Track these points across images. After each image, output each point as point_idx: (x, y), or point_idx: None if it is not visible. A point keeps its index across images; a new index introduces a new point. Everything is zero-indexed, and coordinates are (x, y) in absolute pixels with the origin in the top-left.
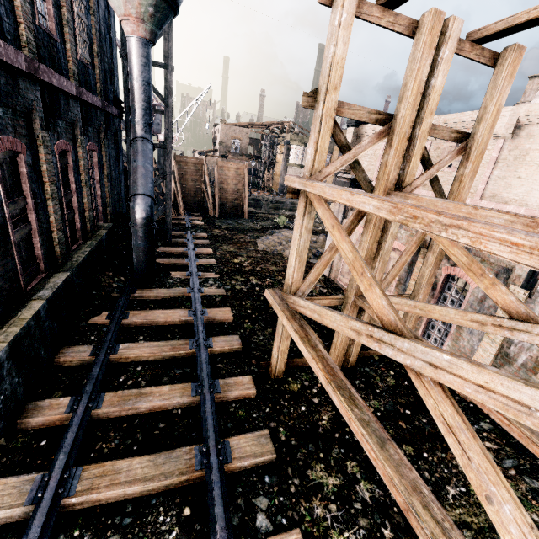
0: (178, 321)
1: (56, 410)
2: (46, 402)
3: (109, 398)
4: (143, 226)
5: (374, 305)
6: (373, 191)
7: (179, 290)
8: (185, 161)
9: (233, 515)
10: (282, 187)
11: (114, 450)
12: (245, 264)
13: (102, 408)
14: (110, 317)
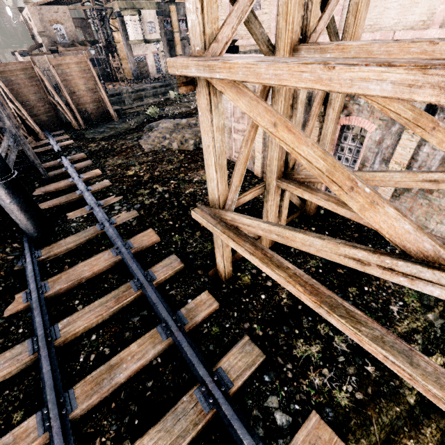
0: (106, 266)
1: (27, 439)
2: (8, 437)
3: (80, 391)
4: (0, 181)
5: (384, 228)
6: (275, 52)
7: (89, 230)
8: (8, 70)
9: (256, 428)
10: (135, 72)
11: (116, 437)
12: (142, 174)
13: (78, 406)
14: (28, 298)
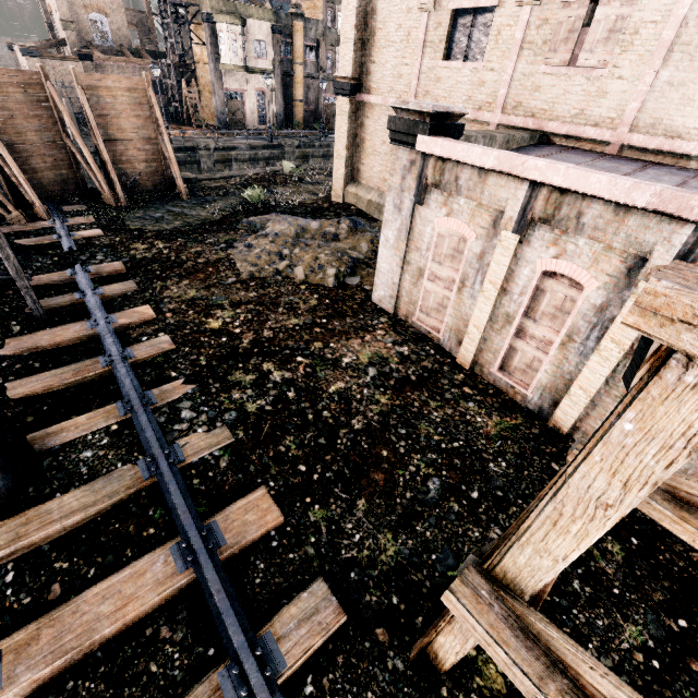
0: (157, 602)
1: None
2: None
3: None
4: None
5: None
6: None
7: (121, 476)
8: None
9: None
10: (222, 115)
11: None
12: (237, 330)
13: None
14: None
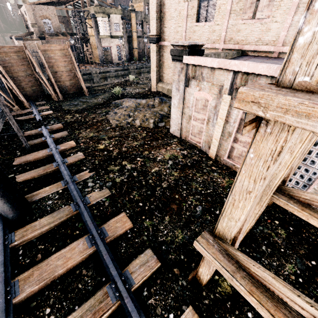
0: (80, 260)
1: None
2: None
3: None
4: None
5: None
6: None
7: (64, 210)
8: (3, 51)
9: None
10: (102, 58)
11: None
12: (111, 148)
13: None
14: None
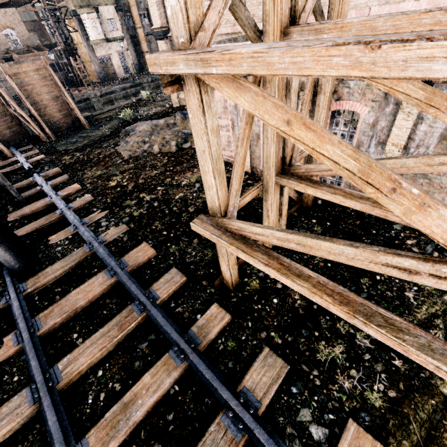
0: (102, 291)
1: None
2: None
3: (94, 439)
4: None
5: (437, 233)
6: (263, 38)
7: (77, 253)
8: None
9: None
10: (101, 74)
11: None
12: (125, 183)
13: None
14: (19, 340)
